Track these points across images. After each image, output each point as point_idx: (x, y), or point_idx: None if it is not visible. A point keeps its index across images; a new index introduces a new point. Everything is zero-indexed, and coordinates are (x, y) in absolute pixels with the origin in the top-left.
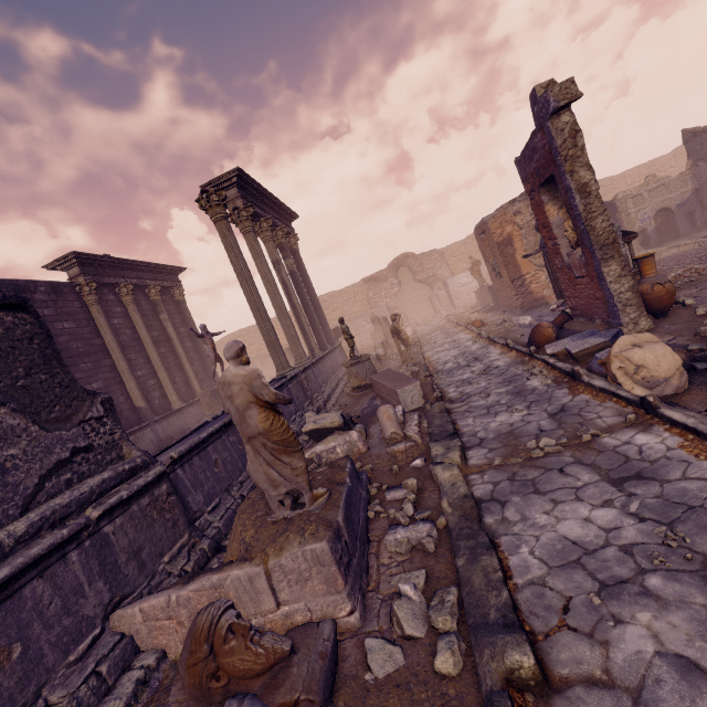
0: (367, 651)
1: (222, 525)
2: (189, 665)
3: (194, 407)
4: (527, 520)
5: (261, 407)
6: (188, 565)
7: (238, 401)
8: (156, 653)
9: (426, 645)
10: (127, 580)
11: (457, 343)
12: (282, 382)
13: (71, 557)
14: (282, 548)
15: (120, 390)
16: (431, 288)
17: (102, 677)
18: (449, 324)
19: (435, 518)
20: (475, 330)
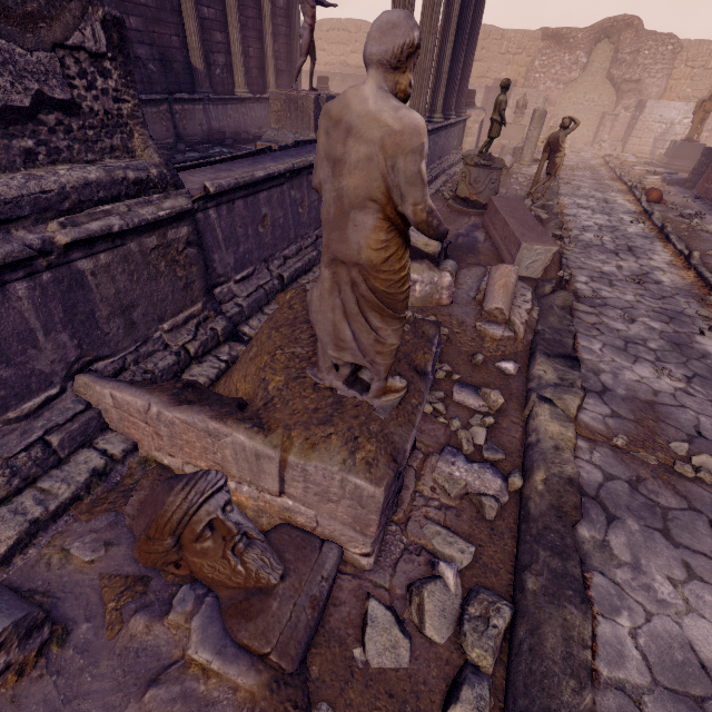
0: (368, 620)
1: (247, 305)
2: (141, 550)
3: (261, 105)
4: (639, 573)
5: (385, 218)
6: (191, 343)
7: (348, 181)
8: (125, 443)
9: (443, 660)
10: (106, 339)
11: (610, 207)
12: None
13: (15, 289)
14: (314, 444)
15: (176, 26)
16: (616, 101)
17: (51, 448)
18: (605, 169)
19: (507, 469)
20: (644, 204)
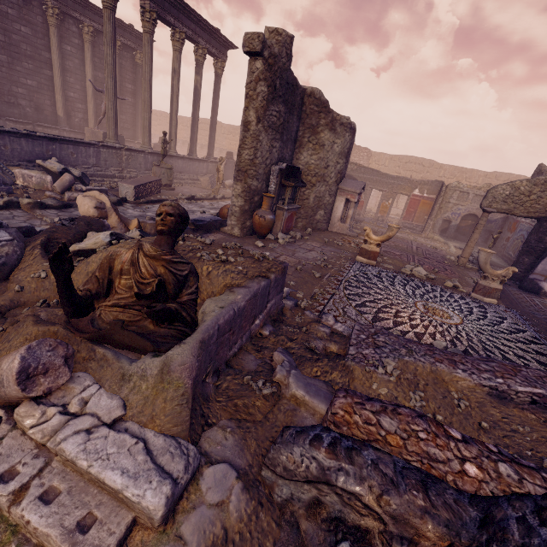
0: None
1: None
2: None
3: None
4: None
5: None
6: None
7: None
8: None
9: None
10: None
11: None
12: (87, 142)
13: None
14: None
15: (50, 96)
16: None
17: None
18: None
19: None
20: None
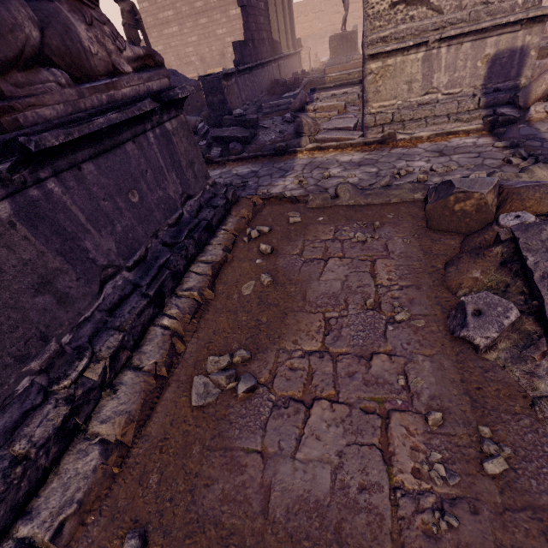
0: None
1: None
2: None
3: (292, 59)
4: None
5: None
6: None
7: None
8: None
9: None
10: None
11: None
12: None
13: None
14: None
15: (268, 19)
16: None
17: None
18: None
19: None
20: None
